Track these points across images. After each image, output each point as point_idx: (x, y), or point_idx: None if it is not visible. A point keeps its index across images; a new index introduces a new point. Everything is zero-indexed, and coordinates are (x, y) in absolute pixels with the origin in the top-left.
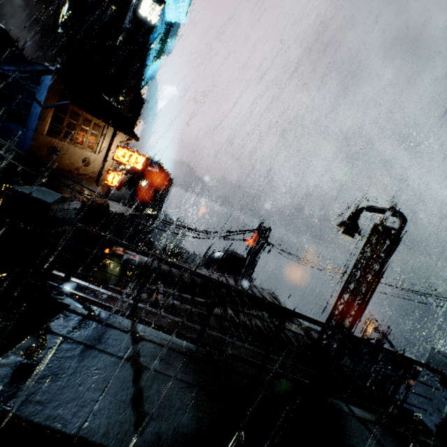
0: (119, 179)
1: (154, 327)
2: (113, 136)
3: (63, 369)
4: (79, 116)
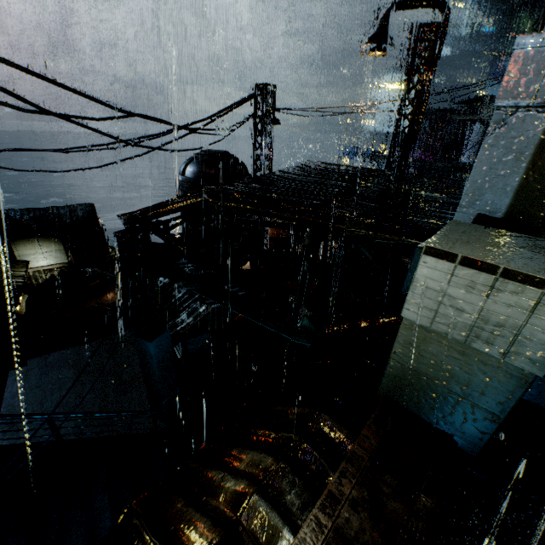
0: None
1: None
2: None
3: None
4: None
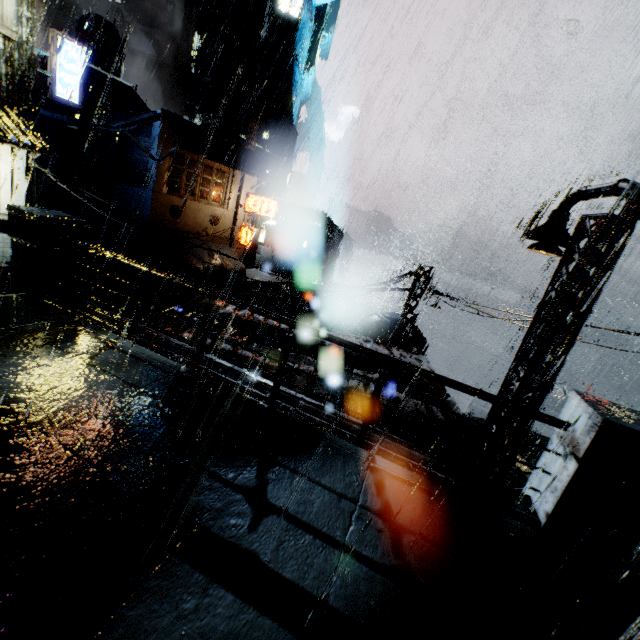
0: (253, 235)
1: (140, 343)
2: (241, 182)
3: (7, 350)
4: (199, 165)
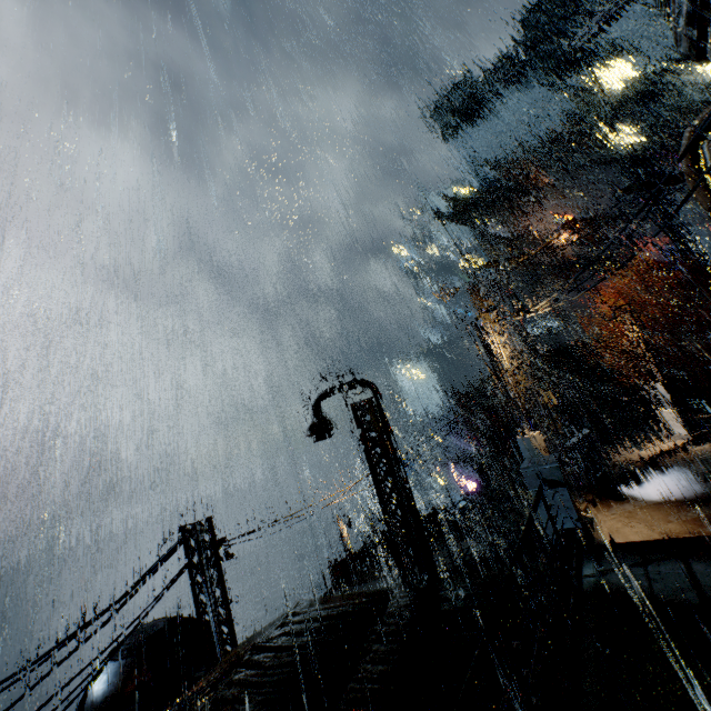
0: None
1: None
2: None
3: None
4: None
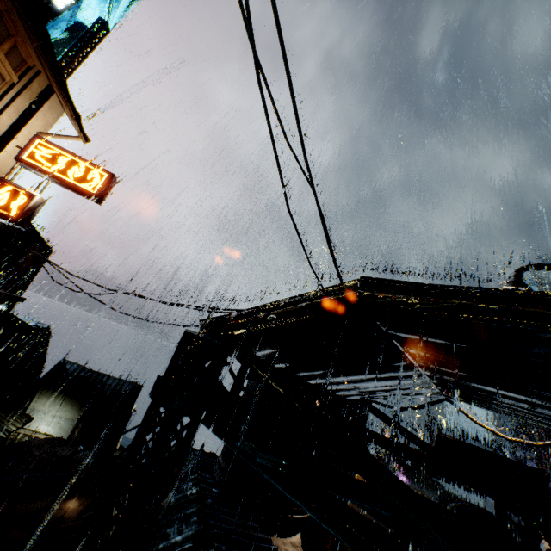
0: (32, 202)
1: None
2: (27, 114)
3: None
4: None
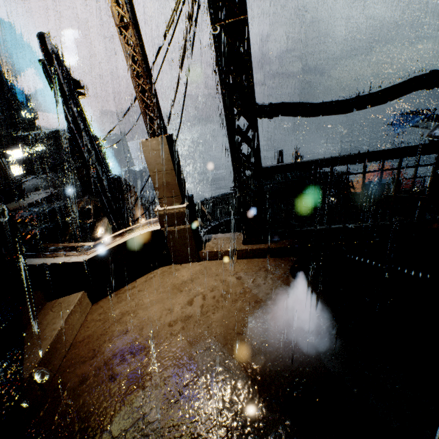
0: None
1: None
2: None
3: None
4: None
